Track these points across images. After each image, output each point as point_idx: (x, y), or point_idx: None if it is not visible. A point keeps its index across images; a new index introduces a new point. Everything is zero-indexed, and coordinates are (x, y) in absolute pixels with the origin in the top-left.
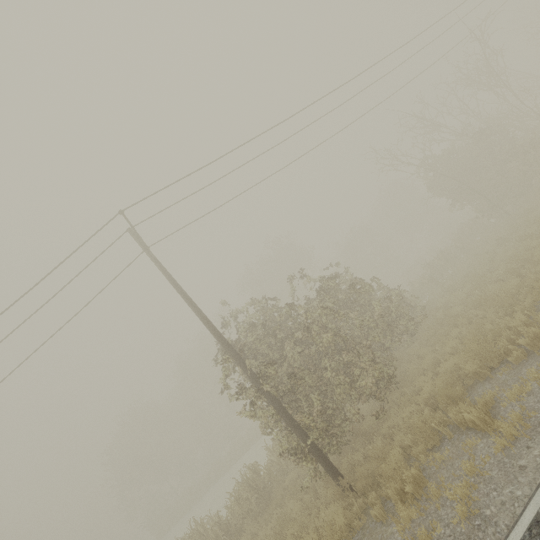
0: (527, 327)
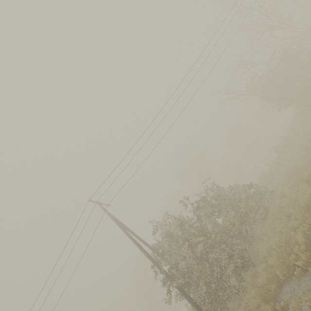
0: (307, 245)
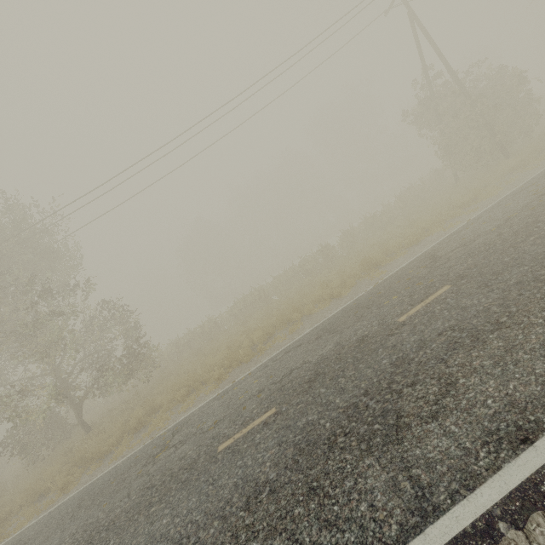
0: None
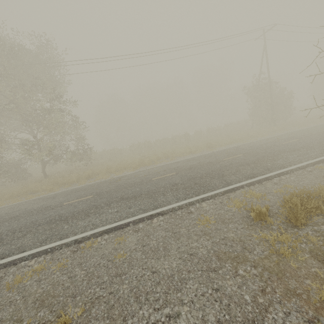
0: None
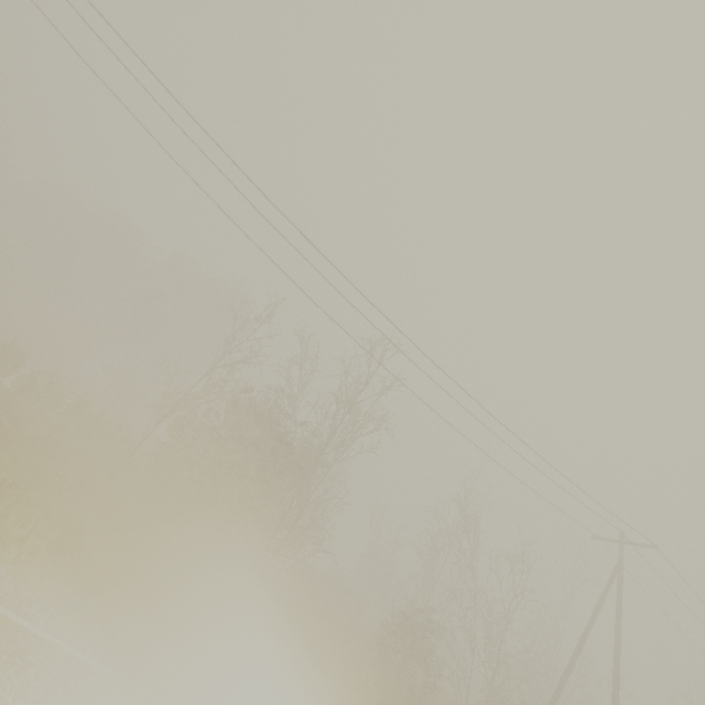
0: None
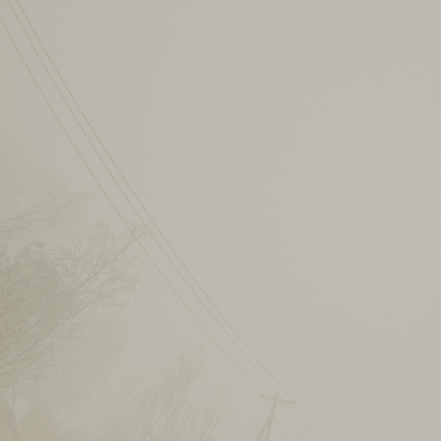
0: None
